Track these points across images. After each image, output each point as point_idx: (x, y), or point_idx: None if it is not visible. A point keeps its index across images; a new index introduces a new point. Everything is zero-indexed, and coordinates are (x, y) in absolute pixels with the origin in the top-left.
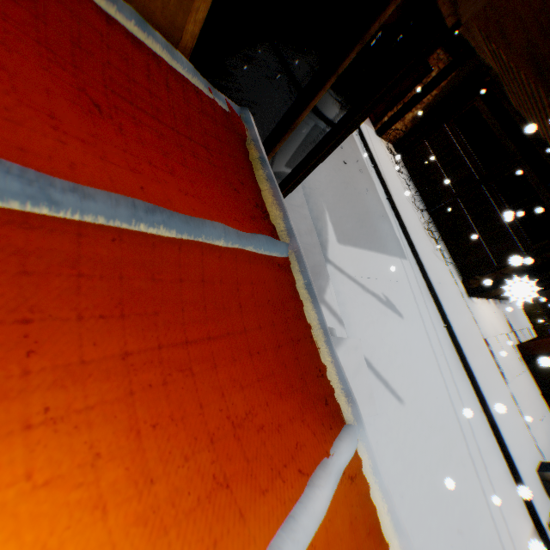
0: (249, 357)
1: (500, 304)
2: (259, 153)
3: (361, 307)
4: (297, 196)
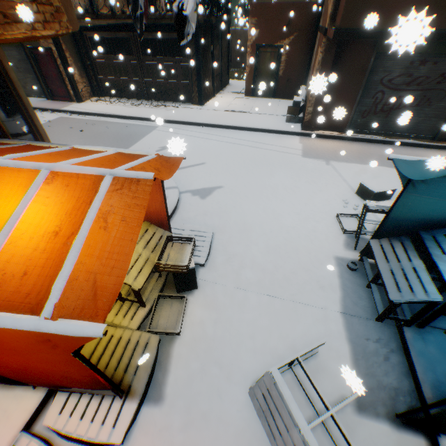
0: None
1: (224, 91)
2: (0, 139)
3: None
4: None
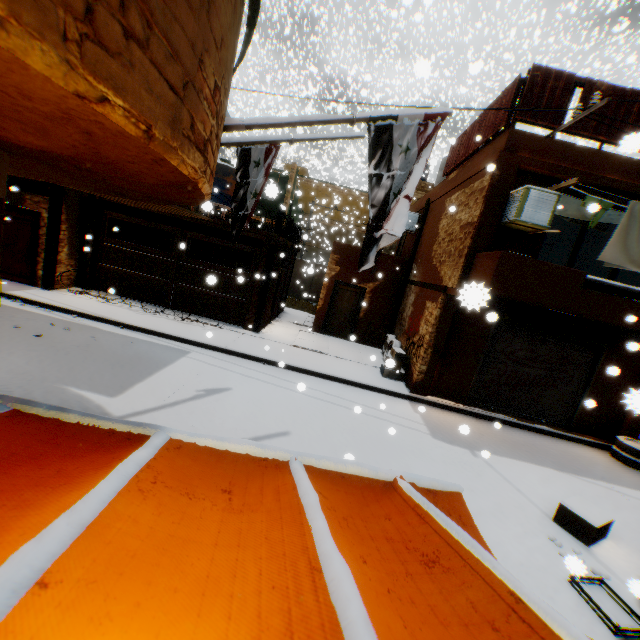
0: (36, 459)
1: (281, 318)
2: None
3: (192, 416)
4: None
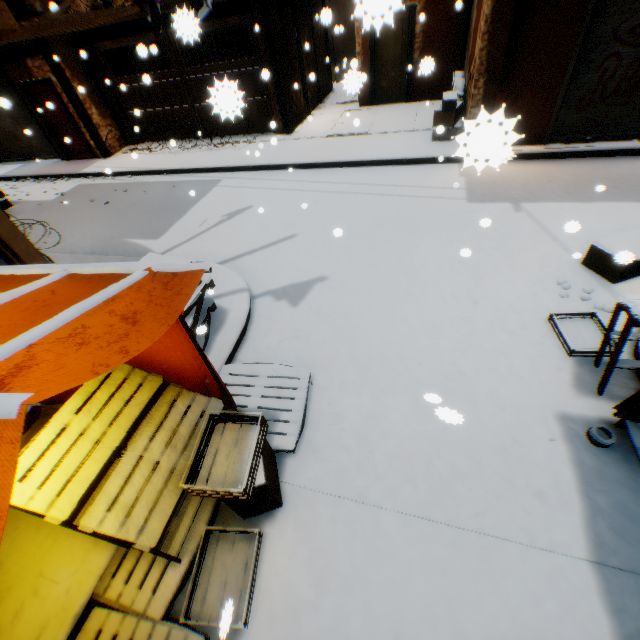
0: None
1: (326, 103)
2: None
3: (214, 240)
4: (89, 261)
